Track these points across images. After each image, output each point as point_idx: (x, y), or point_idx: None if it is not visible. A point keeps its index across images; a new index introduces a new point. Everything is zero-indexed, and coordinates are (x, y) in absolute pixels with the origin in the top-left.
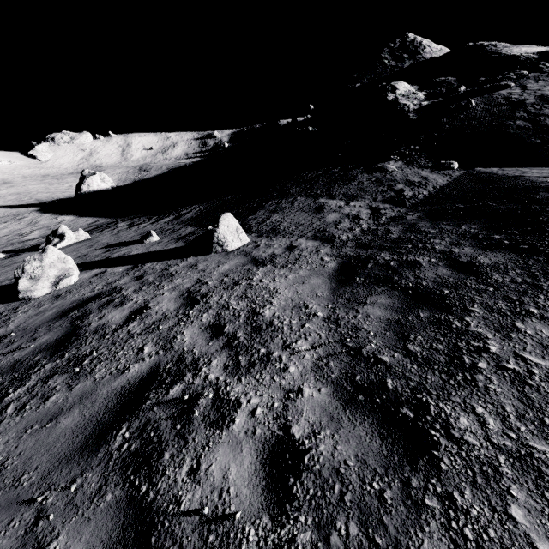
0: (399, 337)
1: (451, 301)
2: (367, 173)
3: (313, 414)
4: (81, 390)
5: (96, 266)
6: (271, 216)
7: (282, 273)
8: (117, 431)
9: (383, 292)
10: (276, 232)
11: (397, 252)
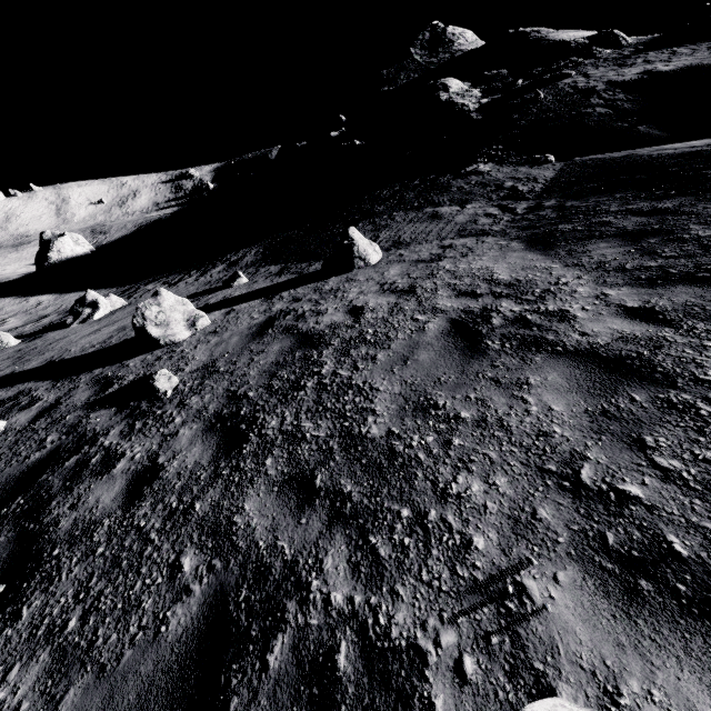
0: (648, 254)
1: (667, 229)
2: (461, 179)
3: (633, 298)
4: (401, 346)
5: (207, 310)
6: (379, 234)
7: (471, 259)
8: (484, 344)
9: (596, 242)
10: (405, 244)
11: (574, 222)
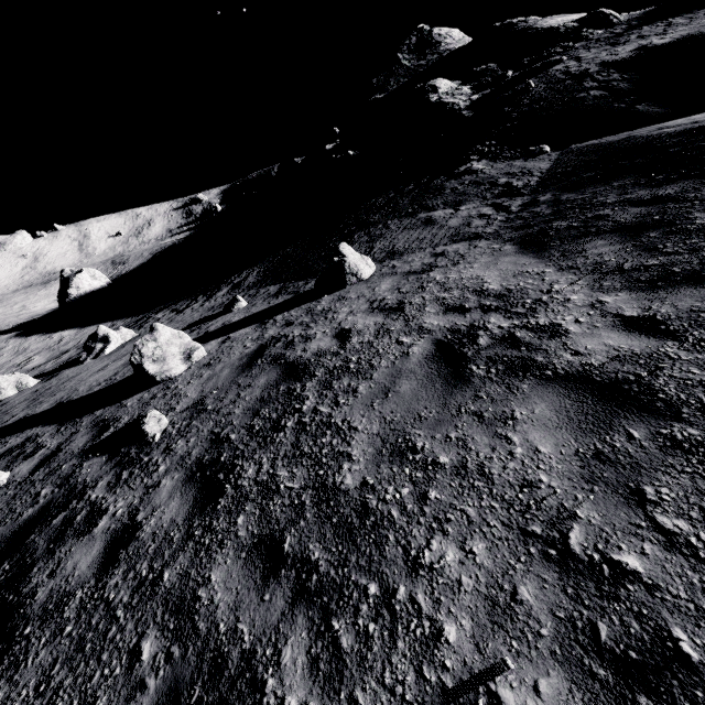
0: (648, 251)
1: (669, 220)
2: (454, 179)
3: (631, 304)
4: (383, 375)
5: (206, 340)
6: (373, 245)
7: (462, 267)
8: (468, 370)
9: (592, 240)
10: (399, 253)
11: (569, 218)
